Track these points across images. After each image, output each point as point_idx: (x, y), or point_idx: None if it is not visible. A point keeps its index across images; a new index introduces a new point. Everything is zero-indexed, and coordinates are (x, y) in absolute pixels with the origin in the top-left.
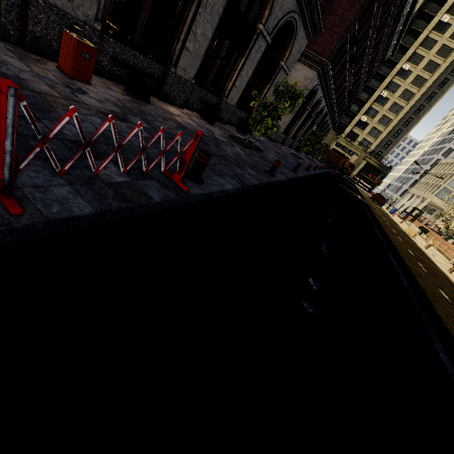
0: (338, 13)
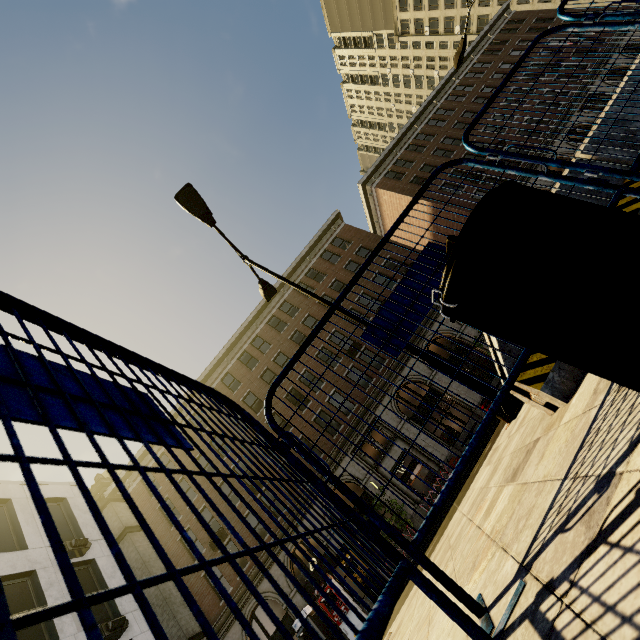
0: (457, 219)
